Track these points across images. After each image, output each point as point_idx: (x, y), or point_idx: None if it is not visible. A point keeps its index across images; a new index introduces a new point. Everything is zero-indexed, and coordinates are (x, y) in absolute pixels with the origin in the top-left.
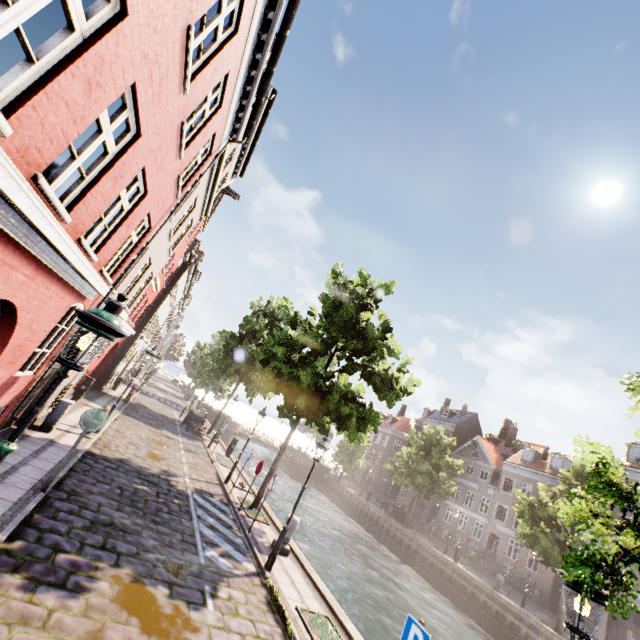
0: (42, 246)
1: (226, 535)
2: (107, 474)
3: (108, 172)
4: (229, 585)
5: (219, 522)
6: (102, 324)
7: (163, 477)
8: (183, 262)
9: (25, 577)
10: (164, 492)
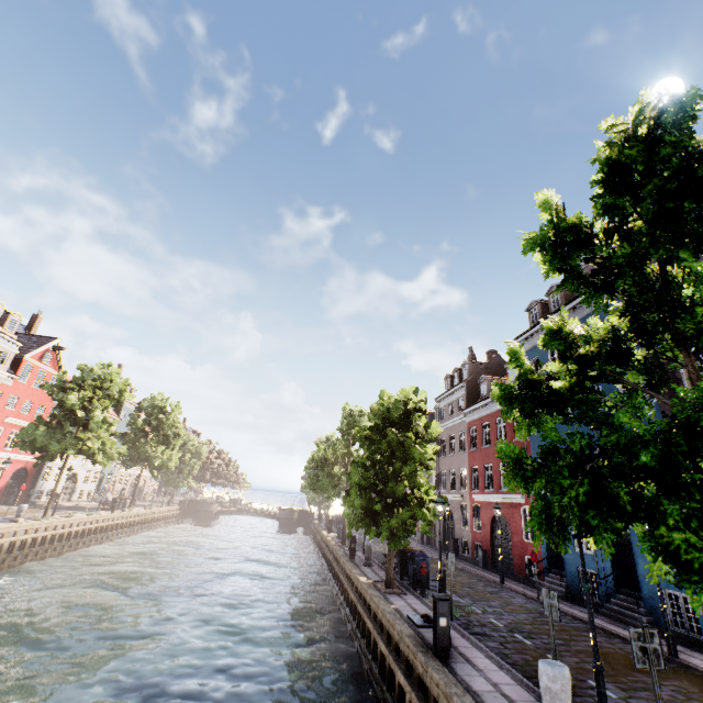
0: None
1: None
2: None
3: None
4: None
5: None
6: None
7: None
8: None
9: None
10: None
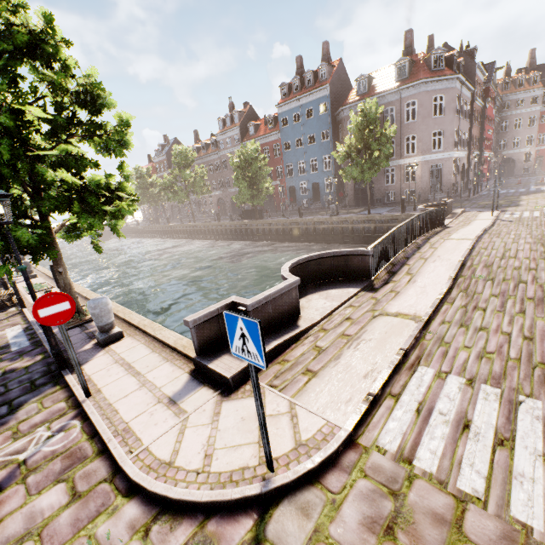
0: None
1: None
2: None
3: None
4: None
5: None
6: None
7: None
8: None
9: None
10: None
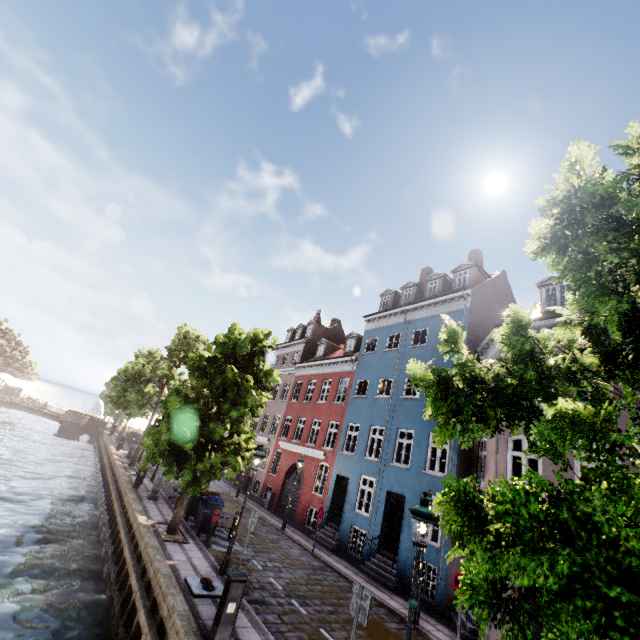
0: None
1: None
2: None
3: None
4: None
5: None
6: None
7: None
8: None
9: None
10: None
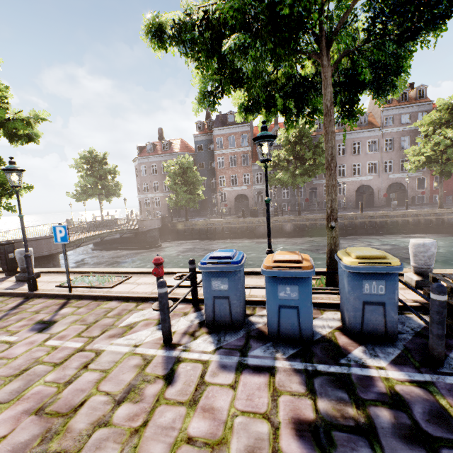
0: None
1: None
2: None
3: None
4: None
5: None
6: None
7: None
8: None
9: None
10: None
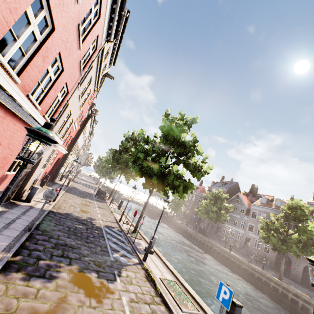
0: (5, 97)
1: (122, 246)
2: (61, 221)
3: (38, 52)
4: (126, 270)
5: (118, 240)
6: (42, 135)
7: (89, 221)
8: (88, 115)
9: (23, 274)
10: (90, 228)
